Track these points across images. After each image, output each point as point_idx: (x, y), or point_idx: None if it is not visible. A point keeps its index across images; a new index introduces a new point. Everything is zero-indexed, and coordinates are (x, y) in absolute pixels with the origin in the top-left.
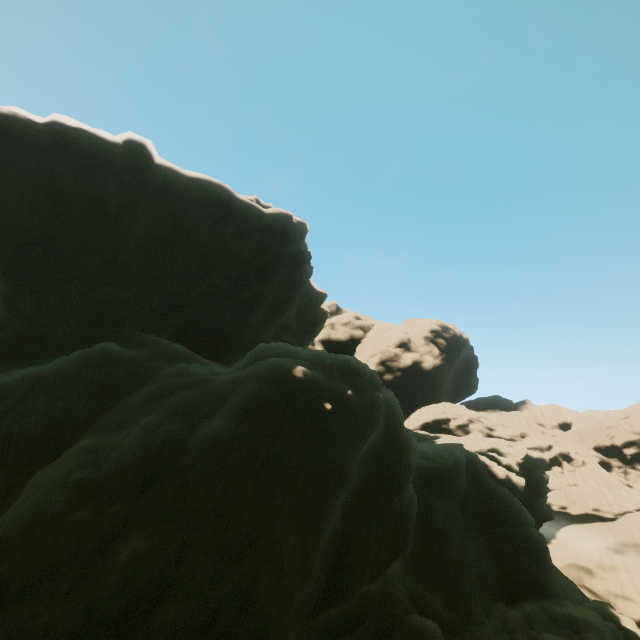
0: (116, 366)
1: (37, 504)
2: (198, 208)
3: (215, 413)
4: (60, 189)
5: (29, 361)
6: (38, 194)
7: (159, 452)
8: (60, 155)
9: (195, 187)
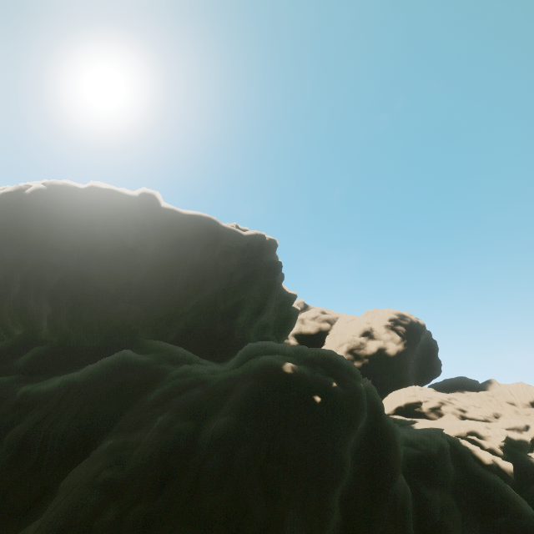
0: (133, 370)
1: (71, 506)
2: (193, 236)
3: (218, 410)
4: (94, 233)
5: (63, 369)
6: (78, 238)
7: (173, 450)
8: (95, 209)
9: (191, 221)
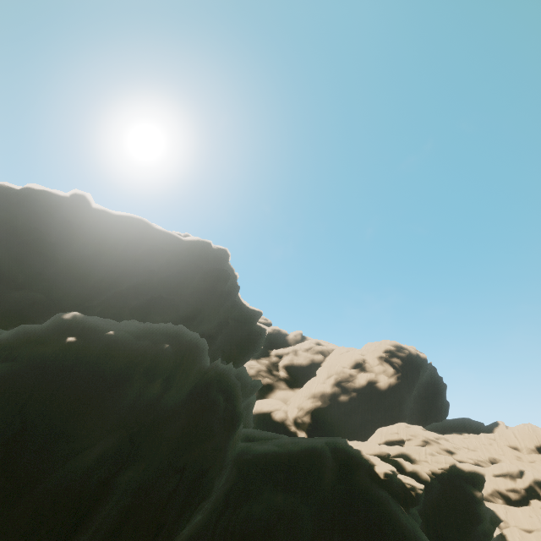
0: None
1: None
2: (119, 235)
3: None
4: (13, 225)
5: None
6: None
7: None
8: (20, 205)
9: (120, 221)
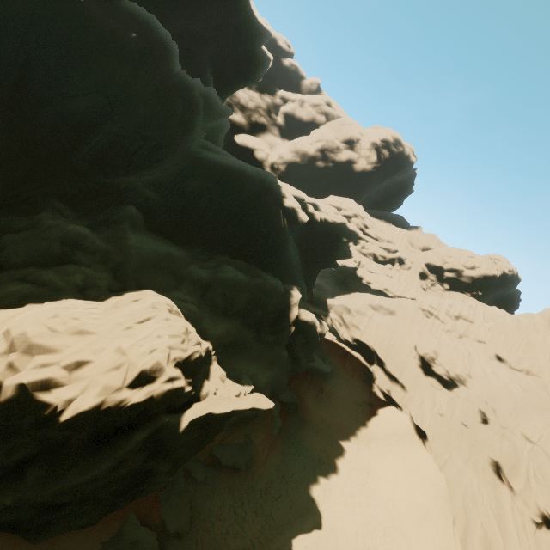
0: None
1: None
2: None
3: None
4: None
5: None
6: None
7: None
8: None
9: None
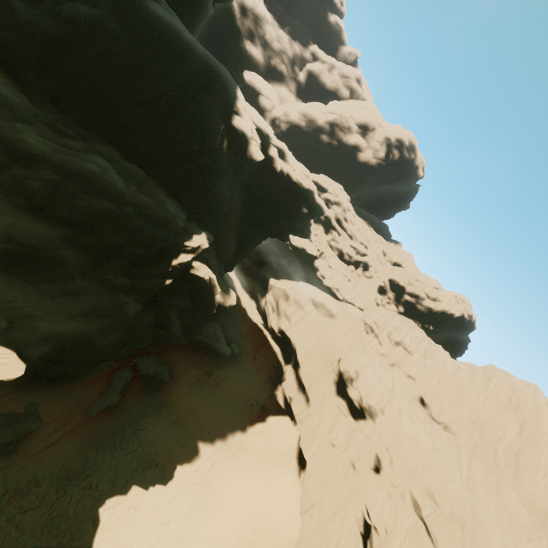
0: None
1: None
2: None
3: None
4: None
5: None
6: None
7: None
8: None
9: None
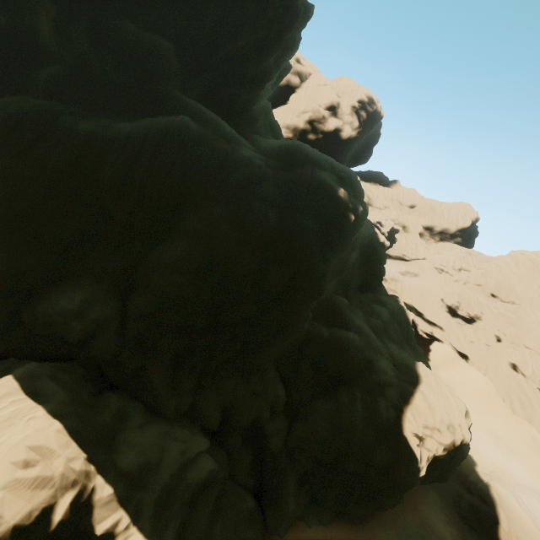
0: (200, 144)
1: (222, 247)
2: None
3: (291, 207)
4: None
5: (99, 107)
6: None
7: (273, 229)
8: None
9: None
